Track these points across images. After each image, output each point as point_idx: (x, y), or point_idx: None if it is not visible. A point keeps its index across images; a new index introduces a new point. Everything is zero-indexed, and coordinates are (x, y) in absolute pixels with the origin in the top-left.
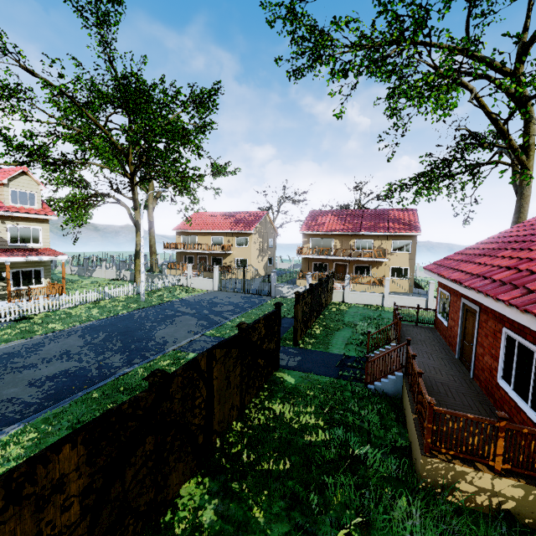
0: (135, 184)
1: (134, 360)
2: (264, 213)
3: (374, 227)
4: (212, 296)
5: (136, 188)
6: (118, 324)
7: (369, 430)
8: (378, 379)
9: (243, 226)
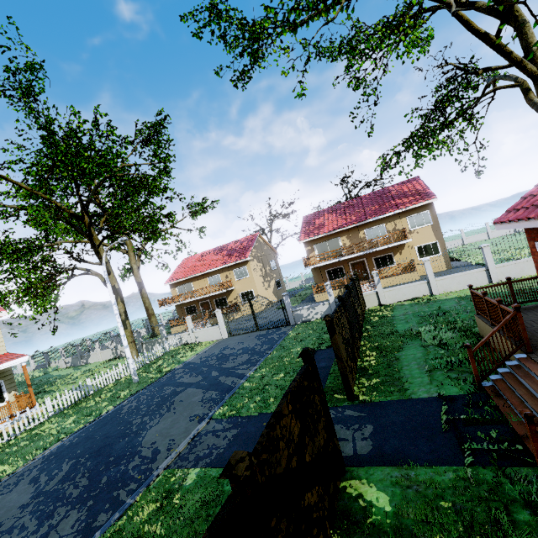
0: (97, 246)
1: (97, 519)
2: (255, 236)
3: (380, 209)
4: (221, 346)
5: (102, 250)
6: (95, 435)
7: None
8: None
9: (237, 256)
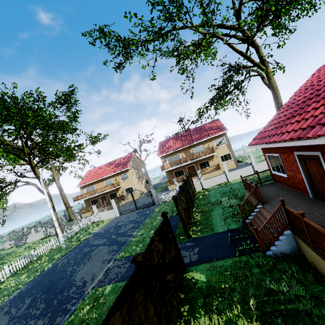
0: (34, 167)
1: (55, 321)
2: (132, 154)
3: (200, 137)
4: (116, 221)
5: (36, 169)
6: (43, 281)
7: (306, 310)
8: (272, 244)
9: (121, 167)
